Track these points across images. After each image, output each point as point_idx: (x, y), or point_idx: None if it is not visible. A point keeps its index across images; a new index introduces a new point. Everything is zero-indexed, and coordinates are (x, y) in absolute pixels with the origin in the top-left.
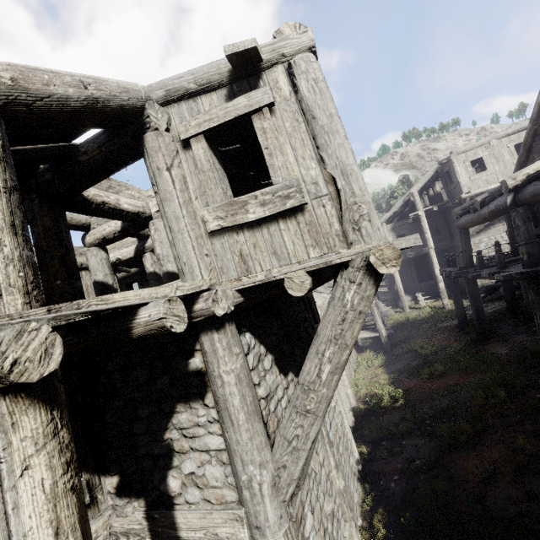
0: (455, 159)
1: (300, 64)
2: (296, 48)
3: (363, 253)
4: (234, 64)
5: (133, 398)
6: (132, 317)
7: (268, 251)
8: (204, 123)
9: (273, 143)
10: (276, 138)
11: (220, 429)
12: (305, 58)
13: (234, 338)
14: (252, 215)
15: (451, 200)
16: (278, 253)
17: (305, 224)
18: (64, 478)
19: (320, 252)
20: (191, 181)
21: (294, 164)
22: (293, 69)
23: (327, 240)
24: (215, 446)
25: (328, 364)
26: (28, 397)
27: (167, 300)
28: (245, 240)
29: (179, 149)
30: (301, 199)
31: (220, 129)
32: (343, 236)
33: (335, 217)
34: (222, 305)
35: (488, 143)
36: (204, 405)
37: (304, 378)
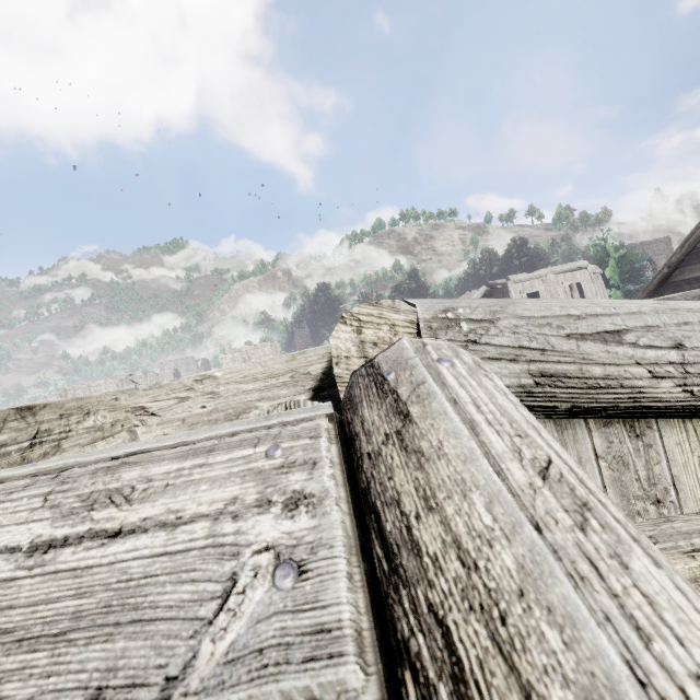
0: (512, 288)
1: None
2: None
3: None
4: None
5: None
6: None
7: None
8: None
9: None
10: None
11: None
12: None
13: None
14: None
15: None
16: None
17: None
18: None
19: None
20: None
21: None
22: None
23: None
24: None
25: None
26: None
27: None
28: None
29: None
30: None
31: None
32: None
33: None
34: None
35: (545, 277)
36: None
37: None
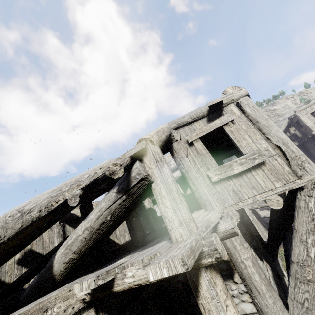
0: (299, 114)
1: (243, 102)
2: (239, 96)
3: (311, 180)
4: (210, 108)
5: (186, 282)
6: (215, 229)
7: (249, 187)
8: (200, 134)
9: (238, 136)
10: (239, 134)
11: (249, 297)
12: (245, 99)
13: (241, 238)
14: (236, 170)
15: (305, 136)
16: (256, 187)
17: (268, 170)
18: (239, 313)
19: (281, 183)
20: (197, 160)
21: (252, 143)
22: (240, 104)
23: (284, 177)
24: (249, 310)
25: (312, 247)
26: (214, 270)
27: (230, 219)
28: (234, 183)
29: (187, 146)
30: (263, 159)
31: (207, 134)
32: (293, 173)
33: (285, 164)
34: (234, 219)
35: None
36: (234, 282)
37: (297, 258)
